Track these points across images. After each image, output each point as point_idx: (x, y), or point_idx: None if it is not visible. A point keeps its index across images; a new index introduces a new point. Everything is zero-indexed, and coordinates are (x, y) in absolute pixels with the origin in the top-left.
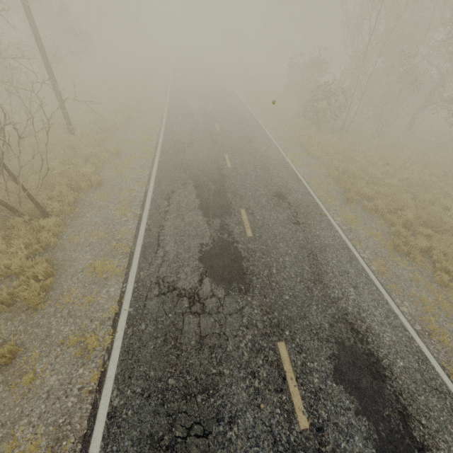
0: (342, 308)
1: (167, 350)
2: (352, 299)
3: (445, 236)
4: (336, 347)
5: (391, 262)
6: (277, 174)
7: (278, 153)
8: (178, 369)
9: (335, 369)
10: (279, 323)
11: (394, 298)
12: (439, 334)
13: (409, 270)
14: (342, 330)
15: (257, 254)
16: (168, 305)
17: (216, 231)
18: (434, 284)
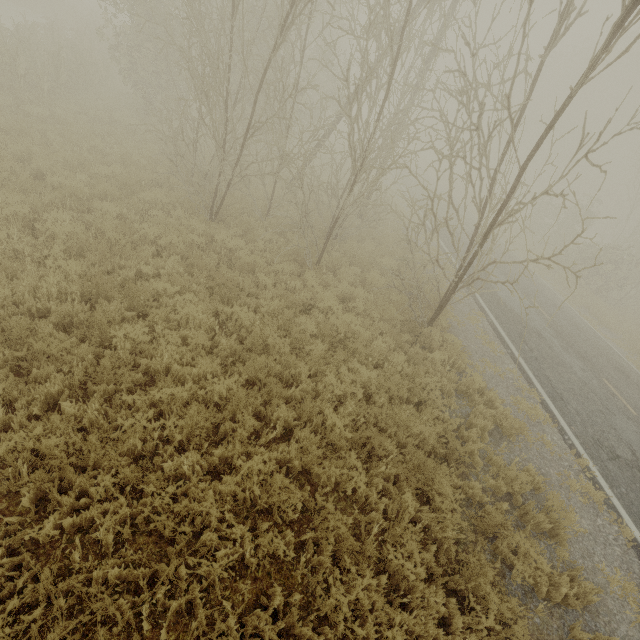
0: None
1: None
2: None
3: None
4: None
5: None
6: (597, 342)
7: (575, 313)
8: None
9: None
10: None
11: None
12: None
13: None
14: None
15: None
16: (627, 473)
17: (601, 399)
18: None
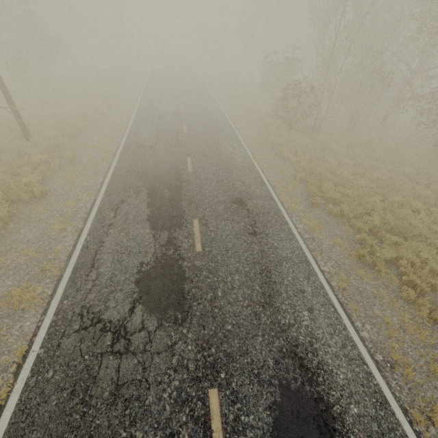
0: (293, 338)
1: (72, 406)
2: (305, 325)
3: (414, 243)
4: (279, 392)
5: (354, 275)
6: (240, 178)
7: (245, 154)
8: (79, 433)
9: (275, 424)
10: (215, 362)
11: (354, 320)
12: (402, 365)
13: (373, 284)
14: (289, 367)
15: (203, 273)
16: (87, 343)
17: (161, 247)
18: (400, 301)
